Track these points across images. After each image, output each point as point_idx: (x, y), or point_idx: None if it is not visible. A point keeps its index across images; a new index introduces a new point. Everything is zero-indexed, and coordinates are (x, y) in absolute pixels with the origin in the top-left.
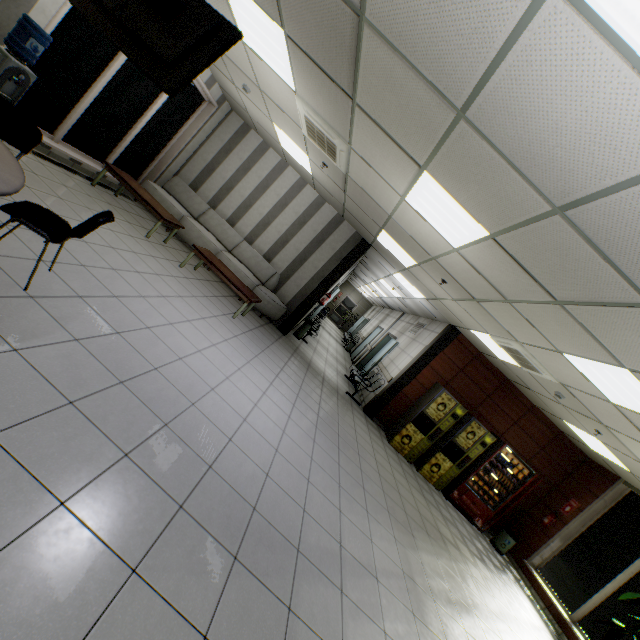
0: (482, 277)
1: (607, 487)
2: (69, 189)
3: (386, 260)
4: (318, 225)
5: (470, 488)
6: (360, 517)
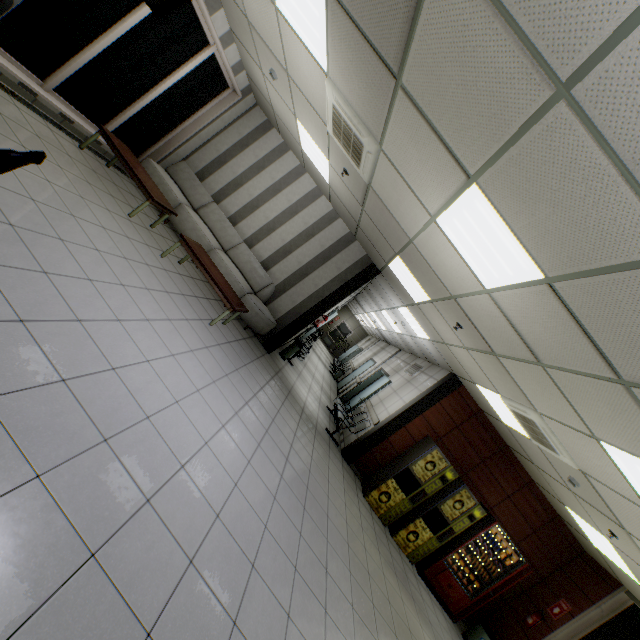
0: (514, 329)
1: (606, 593)
2: (43, 141)
3: (394, 291)
4: (327, 240)
5: (449, 567)
6: (315, 623)
